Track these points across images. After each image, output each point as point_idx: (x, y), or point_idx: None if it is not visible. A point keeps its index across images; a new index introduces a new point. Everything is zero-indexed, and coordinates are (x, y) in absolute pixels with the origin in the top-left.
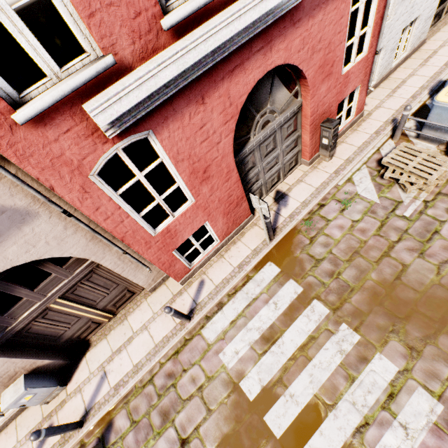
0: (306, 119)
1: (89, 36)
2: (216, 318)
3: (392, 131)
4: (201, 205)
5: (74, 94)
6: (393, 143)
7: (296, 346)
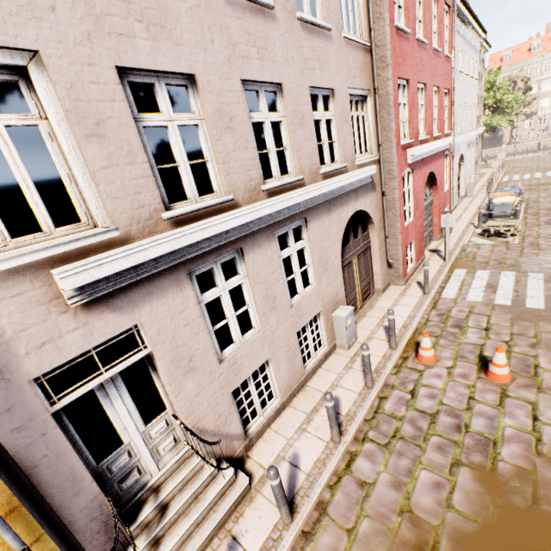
0: (436, 208)
1: (408, 135)
2: (445, 291)
3: (474, 227)
4: (415, 223)
5: (406, 145)
6: (479, 229)
7: (511, 284)
